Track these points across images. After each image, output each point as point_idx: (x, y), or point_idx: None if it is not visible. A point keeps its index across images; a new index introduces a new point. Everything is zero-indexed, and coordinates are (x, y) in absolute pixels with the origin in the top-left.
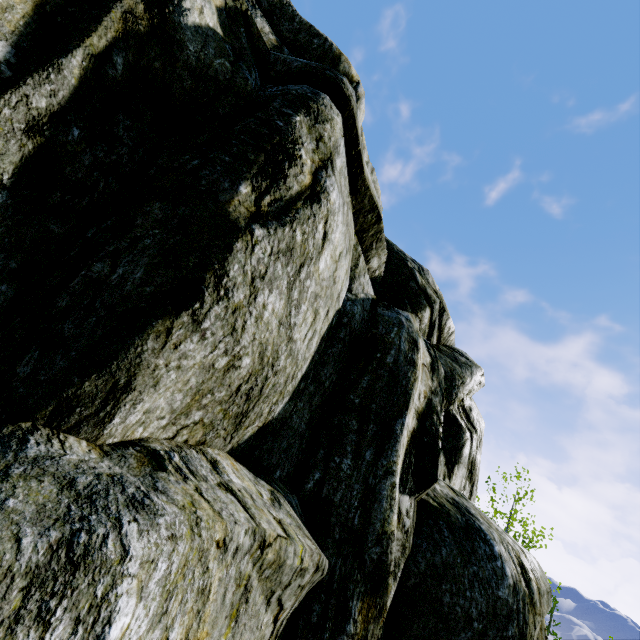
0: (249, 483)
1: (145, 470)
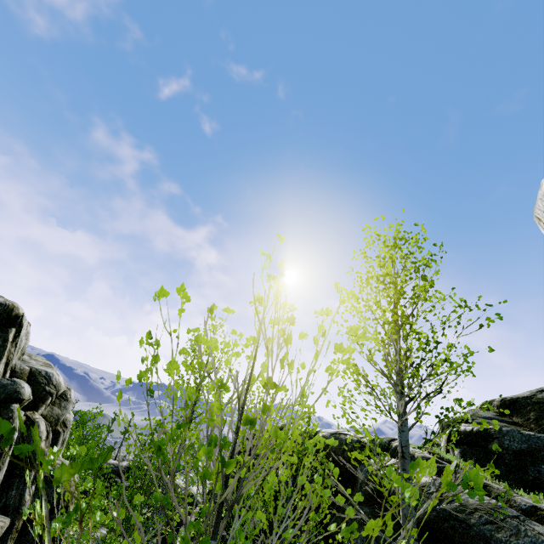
0: None
1: None
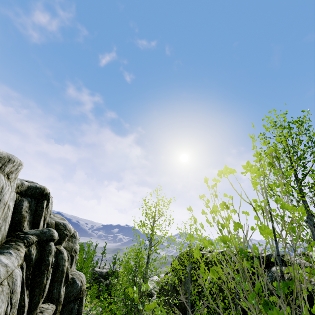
0: (46, 305)
1: (42, 314)
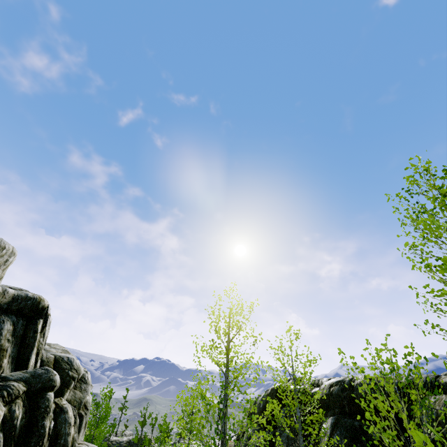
0: None
1: None
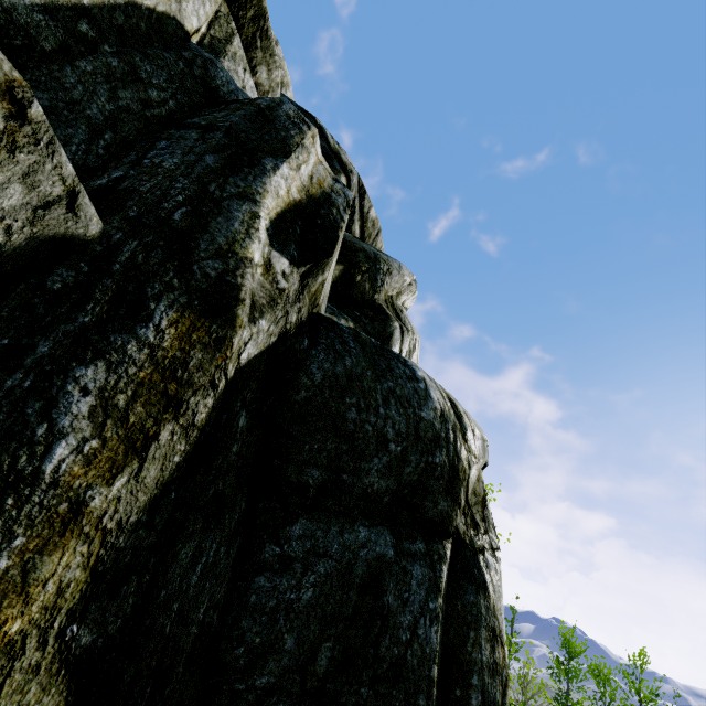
0: None
1: None
